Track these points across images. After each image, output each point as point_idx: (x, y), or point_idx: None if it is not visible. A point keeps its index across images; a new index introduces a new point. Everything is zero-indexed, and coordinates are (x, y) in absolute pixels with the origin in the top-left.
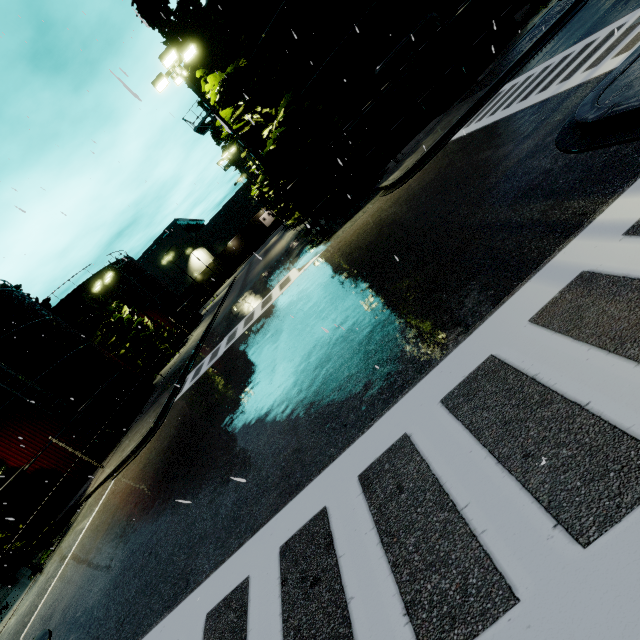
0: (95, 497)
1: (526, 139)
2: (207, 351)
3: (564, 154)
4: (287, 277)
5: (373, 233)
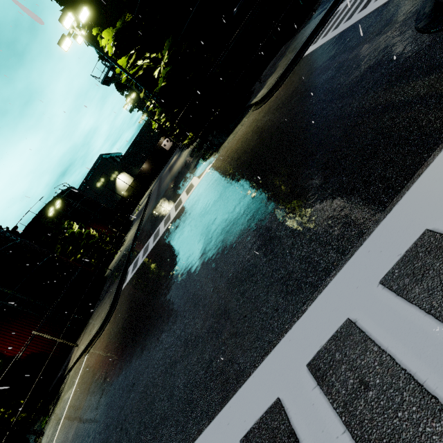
0: (75, 370)
1: (380, 35)
2: (140, 248)
3: (430, 34)
4: (190, 184)
5: (254, 139)
